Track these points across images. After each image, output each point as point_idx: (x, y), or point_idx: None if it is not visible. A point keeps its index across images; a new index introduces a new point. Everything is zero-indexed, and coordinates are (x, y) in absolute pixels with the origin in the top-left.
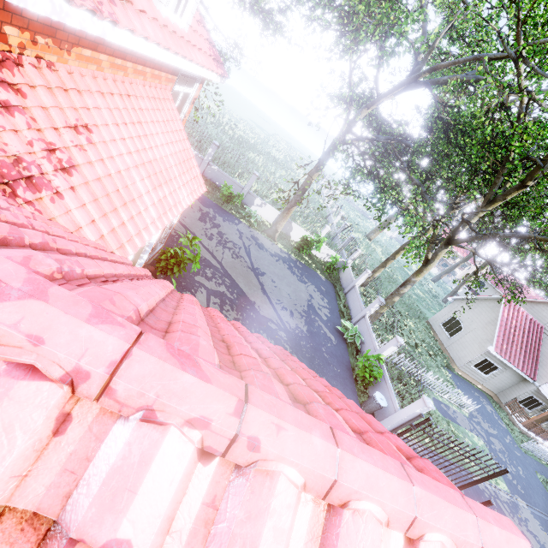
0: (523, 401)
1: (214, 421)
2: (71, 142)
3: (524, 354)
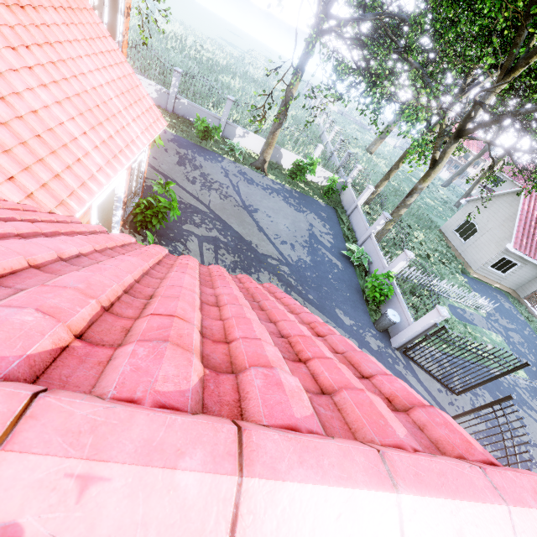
0: None
1: None
2: None
3: None
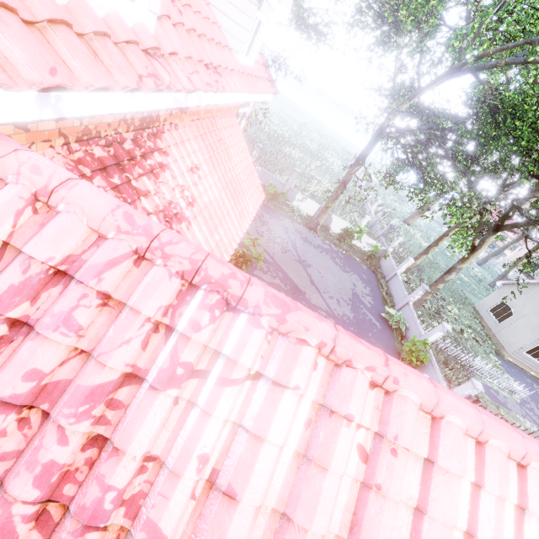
0: None
1: (377, 368)
2: (191, 181)
3: None
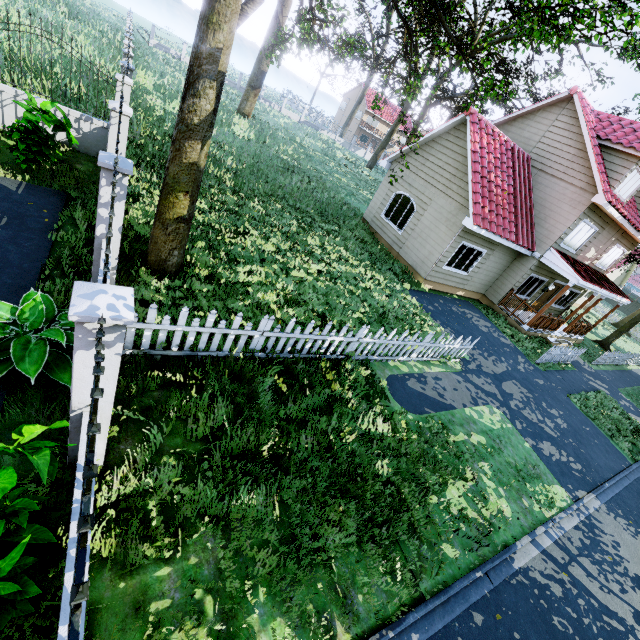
0: (521, 288)
1: None
2: None
3: (514, 212)
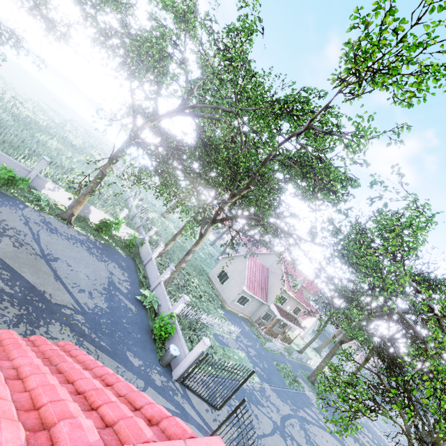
0: (263, 317)
1: None
2: None
3: (261, 287)
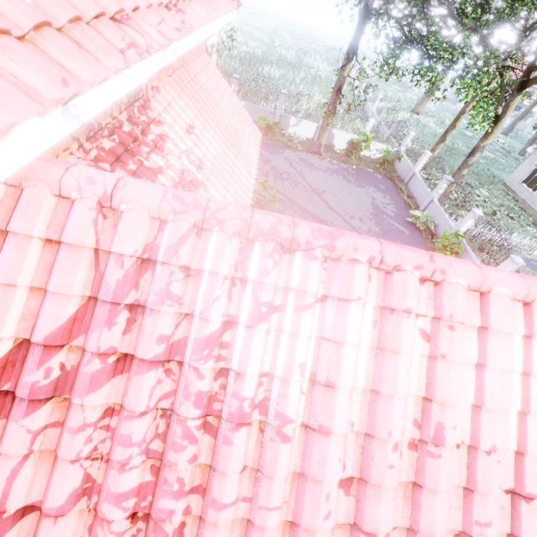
0: None
1: (424, 265)
2: (192, 144)
3: None
